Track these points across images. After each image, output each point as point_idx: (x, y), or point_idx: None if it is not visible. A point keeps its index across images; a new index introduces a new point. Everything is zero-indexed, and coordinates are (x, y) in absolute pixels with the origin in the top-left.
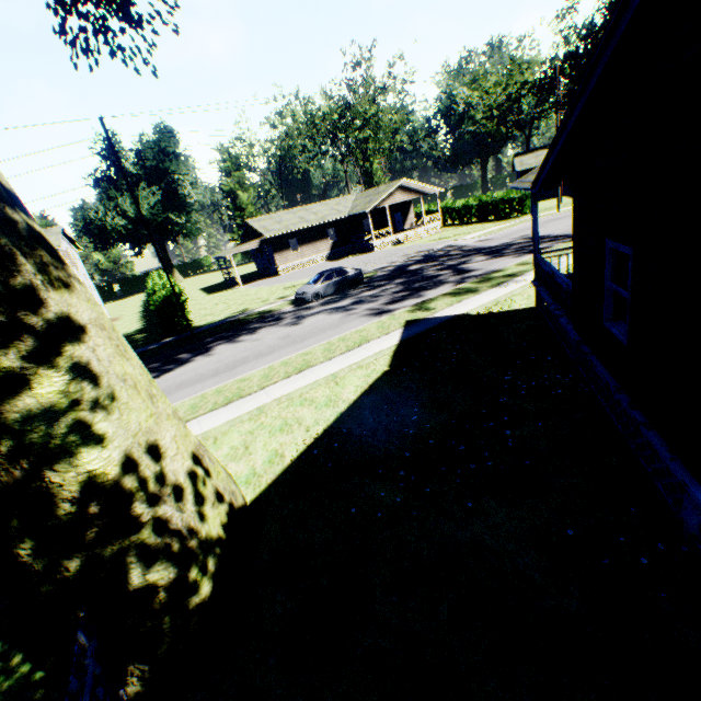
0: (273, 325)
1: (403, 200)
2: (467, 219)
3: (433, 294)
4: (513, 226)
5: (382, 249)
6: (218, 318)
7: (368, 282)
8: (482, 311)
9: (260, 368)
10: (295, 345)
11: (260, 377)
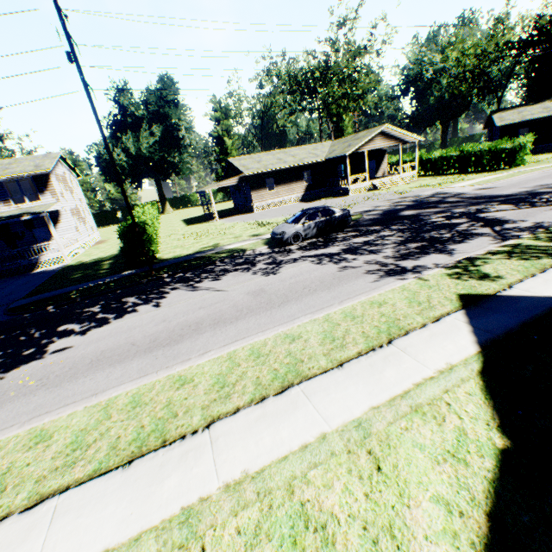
0: (242, 270)
1: (378, 149)
2: (443, 170)
3: (467, 249)
4: (512, 176)
5: (357, 193)
6: (186, 251)
7: (354, 225)
8: None
9: (213, 355)
10: (271, 311)
11: (210, 381)
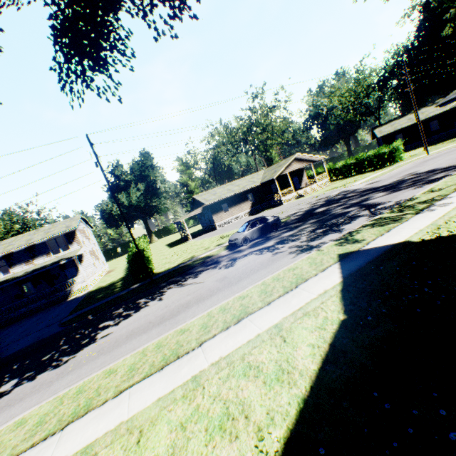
0: (212, 268)
1: (297, 169)
2: (347, 174)
3: (351, 227)
4: (392, 170)
5: (288, 202)
6: (173, 264)
7: (285, 225)
8: (425, 237)
9: (199, 315)
10: (231, 287)
11: (198, 327)
